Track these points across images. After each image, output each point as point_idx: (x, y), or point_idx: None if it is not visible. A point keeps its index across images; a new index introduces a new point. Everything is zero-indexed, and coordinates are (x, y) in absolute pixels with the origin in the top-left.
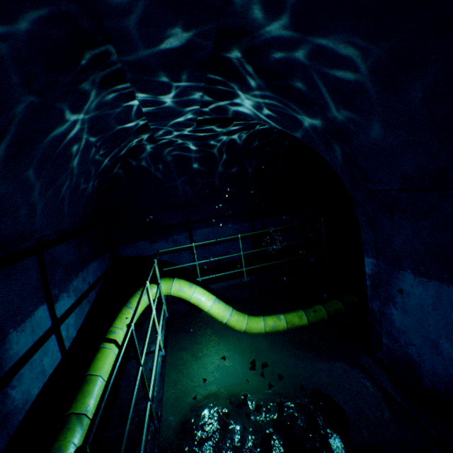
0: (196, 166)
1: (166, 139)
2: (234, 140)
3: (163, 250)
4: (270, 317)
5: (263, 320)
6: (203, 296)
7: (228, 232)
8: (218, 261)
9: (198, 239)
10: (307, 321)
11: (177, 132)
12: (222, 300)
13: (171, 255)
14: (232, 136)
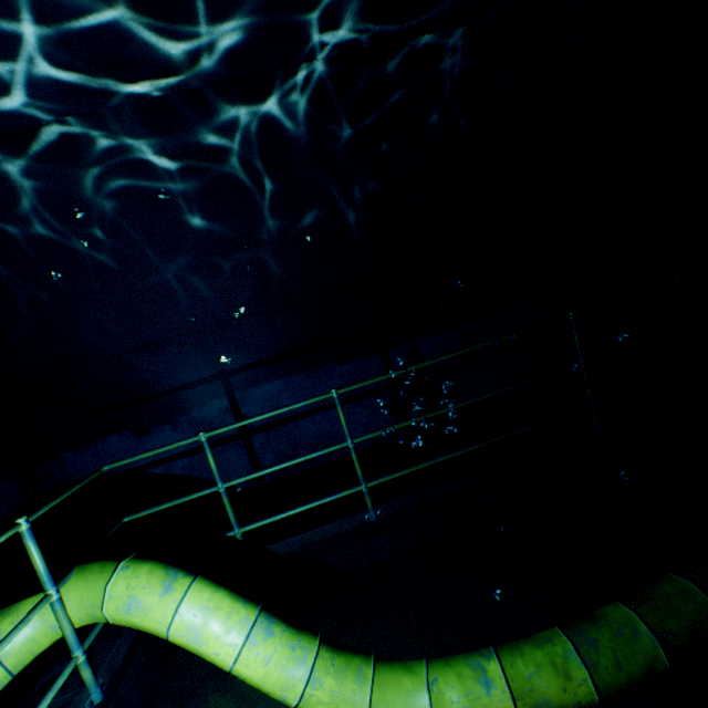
0: (204, 225)
1: (56, 136)
2: (279, 125)
3: (116, 463)
4: (450, 672)
5: (428, 686)
6: (208, 620)
7: (329, 384)
8: (313, 459)
9: (255, 412)
10: (593, 688)
11: (10, 64)
12: (285, 616)
13: (194, 460)
14: (265, 107)
